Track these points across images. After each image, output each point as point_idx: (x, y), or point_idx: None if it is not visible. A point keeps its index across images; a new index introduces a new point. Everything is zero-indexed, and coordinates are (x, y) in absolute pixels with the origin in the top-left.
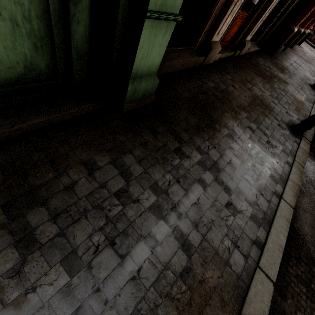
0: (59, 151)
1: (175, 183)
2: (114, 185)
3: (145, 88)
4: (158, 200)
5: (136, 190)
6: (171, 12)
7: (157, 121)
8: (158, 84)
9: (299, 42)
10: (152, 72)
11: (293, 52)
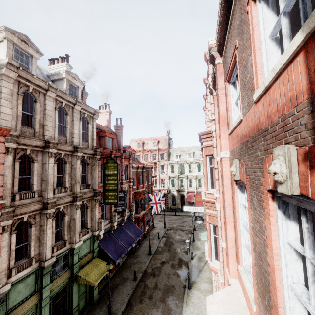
0: (89, 314)
1: (106, 308)
2: (97, 313)
3: (97, 297)
4: (104, 311)
5: (100, 312)
6: (97, 287)
7: (101, 301)
8: (99, 294)
9: (152, 228)
10: (97, 294)
11: (145, 240)
